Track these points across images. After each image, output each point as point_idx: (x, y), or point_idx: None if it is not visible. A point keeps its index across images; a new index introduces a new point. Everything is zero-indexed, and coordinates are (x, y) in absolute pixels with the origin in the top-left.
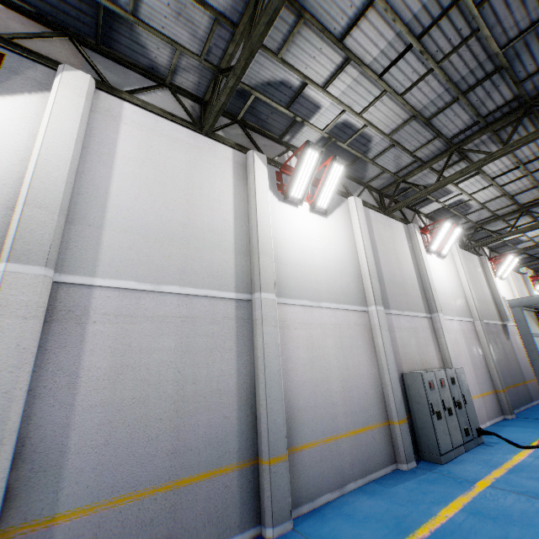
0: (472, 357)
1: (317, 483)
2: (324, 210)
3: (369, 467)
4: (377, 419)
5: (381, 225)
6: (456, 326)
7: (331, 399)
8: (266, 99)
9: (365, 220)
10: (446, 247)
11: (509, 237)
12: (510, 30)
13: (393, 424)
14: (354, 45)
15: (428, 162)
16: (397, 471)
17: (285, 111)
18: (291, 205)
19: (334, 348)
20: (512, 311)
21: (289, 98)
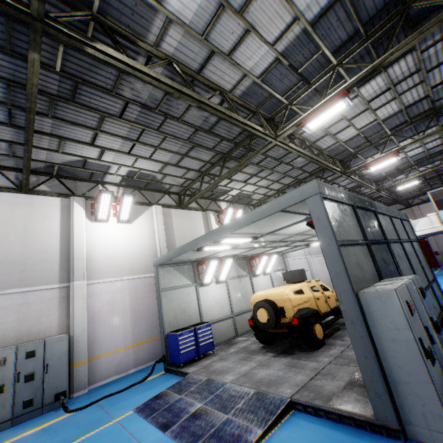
0: (137, 310)
1: None
2: None
3: None
4: None
5: (7, 205)
6: (119, 286)
7: None
8: None
9: None
10: (124, 213)
11: (234, 193)
12: None
13: None
14: None
15: None
16: None
17: None
18: None
19: None
20: (154, 269)
21: None
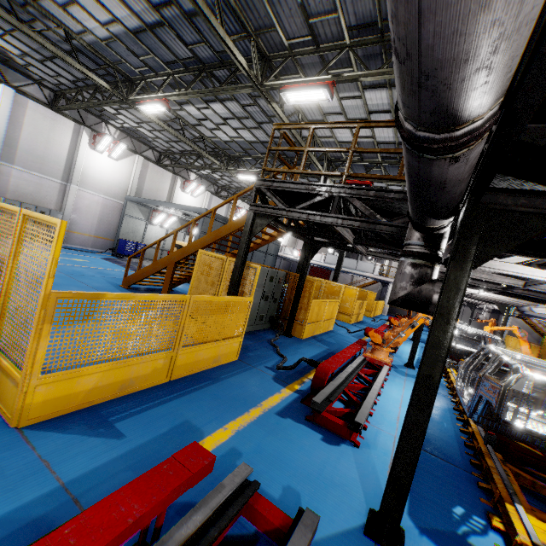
0: (103, 219)
1: None
2: None
3: None
4: None
5: (40, 115)
6: (97, 199)
7: None
8: None
9: (10, 105)
10: (116, 153)
11: (204, 173)
12: None
13: None
14: None
15: (72, 89)
16: None
17: None
18: None
19: None
20: (125, 201)
21: None
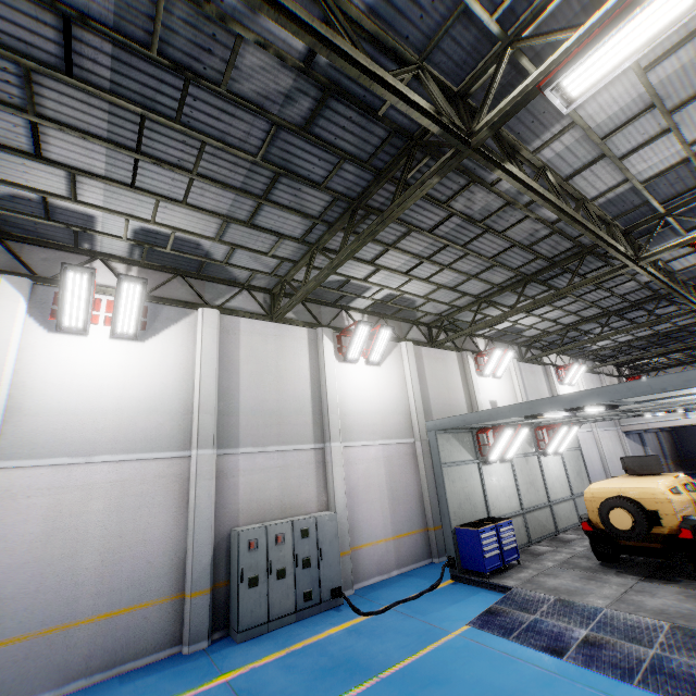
0: (395, 490)
1: (11, 687)
2: (135, 334)
3: (123, 656)
4: (162, 593)
5: (259, 336)
6: (373, 453)
7: (74, 579)
8: (10, 213)
9: (215, 337)
10: (376, 352)
11: (502, 326)
12: (249, 139)
13: (186, 598)
14: (64, 159)
15: (299, 261)
16: (176, 655)
17: (49, 222)
18: (74, 335)
19: (103, 512)
20: (429, 435)
21: (43, 210)
